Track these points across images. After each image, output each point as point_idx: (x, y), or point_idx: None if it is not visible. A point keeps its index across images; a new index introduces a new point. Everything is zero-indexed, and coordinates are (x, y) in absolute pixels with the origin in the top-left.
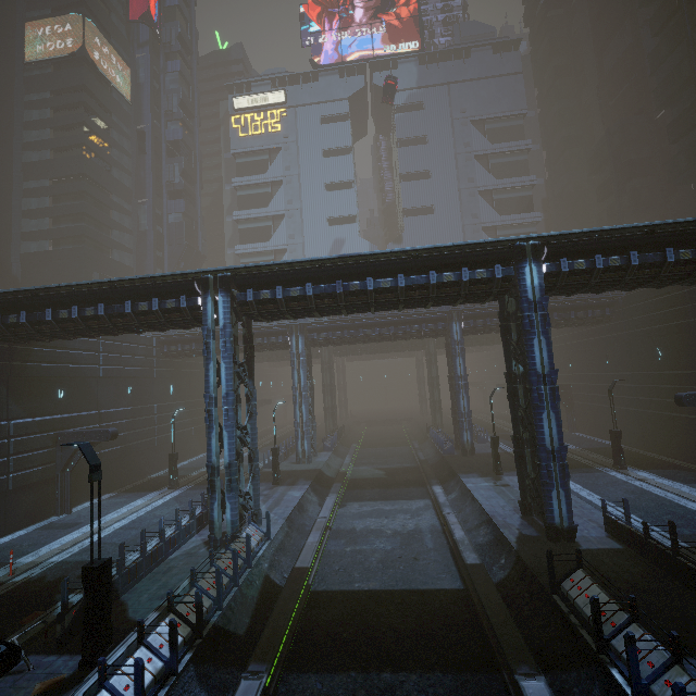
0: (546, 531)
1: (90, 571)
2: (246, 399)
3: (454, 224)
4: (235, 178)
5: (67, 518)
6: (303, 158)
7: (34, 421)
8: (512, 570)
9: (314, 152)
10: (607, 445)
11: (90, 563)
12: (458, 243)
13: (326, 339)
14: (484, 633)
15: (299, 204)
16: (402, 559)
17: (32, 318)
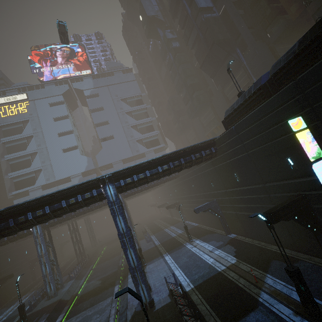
0: (141, 307)
1: None
2: None
3: (124, 141)
4: (2, 138)
5: None
6: (43, 123)
7: None
8: None
9: (49, 120)
10: (193, 226)
11: None
12: (70, 186)
13: (55, 222)
14: None
15: (45, 145)
16: None
17: None
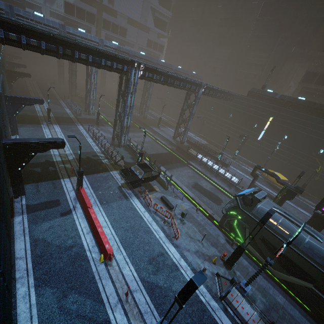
0: (181, 142)
1: (142, 153)
2: (122, 103)
3: None
4: None
5: (24, 137)
6: None
7: (2, 90)
8: (176, 149)
9: None
10: (172, 119)
11: (141, 152)
12: (196, 80)
13: None
14: (177, 158)
15: None
16: (154, 148)
17: (47, 47)
